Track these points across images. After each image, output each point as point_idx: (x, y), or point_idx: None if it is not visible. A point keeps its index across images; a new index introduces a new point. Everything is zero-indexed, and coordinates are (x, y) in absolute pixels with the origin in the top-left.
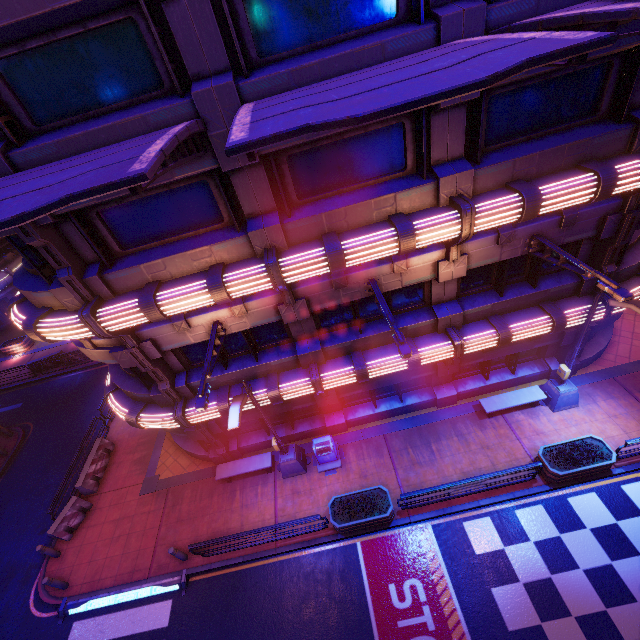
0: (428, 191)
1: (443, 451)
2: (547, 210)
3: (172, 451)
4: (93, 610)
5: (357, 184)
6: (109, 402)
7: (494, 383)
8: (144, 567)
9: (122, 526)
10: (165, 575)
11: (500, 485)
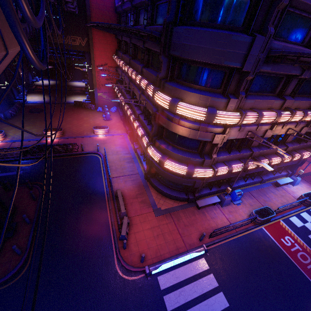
0: None
1: (271, 197)
2: None
3: (159, 197)
4: (165, 269)
5: (304, 95)
6: (167, 163)
7: (276, 176)
8: (182, 246)
9: (156, 231)
10: (195, 248)
11: (294, 206)
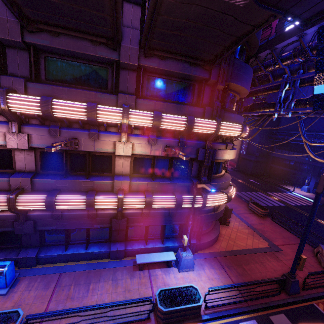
0: (113, 99)
1: (96, 290)
2: (166, 125)
3: None
4: None
5: (81, 86)
6: None
7: (150, 247)
8: None
9: None
10: None
11: (123, 321)
